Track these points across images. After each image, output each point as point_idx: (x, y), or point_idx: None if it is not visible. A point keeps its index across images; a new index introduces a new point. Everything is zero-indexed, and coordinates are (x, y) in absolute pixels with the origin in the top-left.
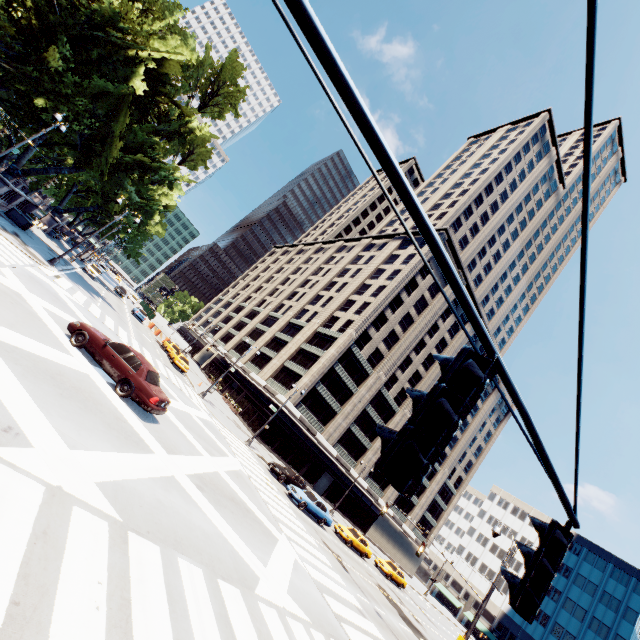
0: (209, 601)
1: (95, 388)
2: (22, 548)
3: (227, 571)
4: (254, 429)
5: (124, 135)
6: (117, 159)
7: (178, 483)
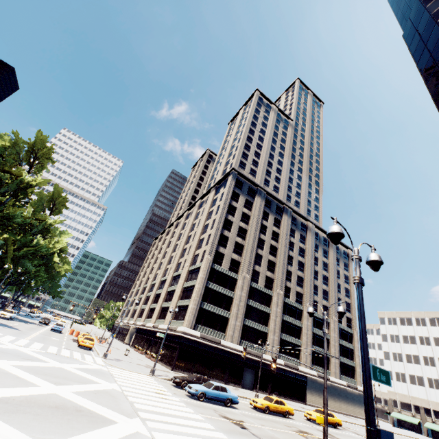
0: None
1: None
2: None
3: None
4: (170, 364)
5: None
6: None
7: None
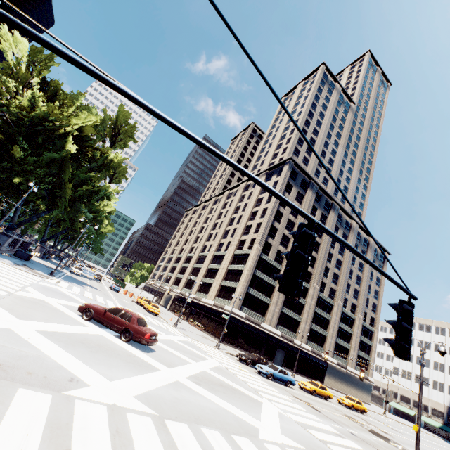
0: (231, 449)
1: (109, 341)
2: (109, 442)
3: (235, 429)
4: (218, 336)
5: (71, 179)
6: (72, 195)
7: (182, 384)
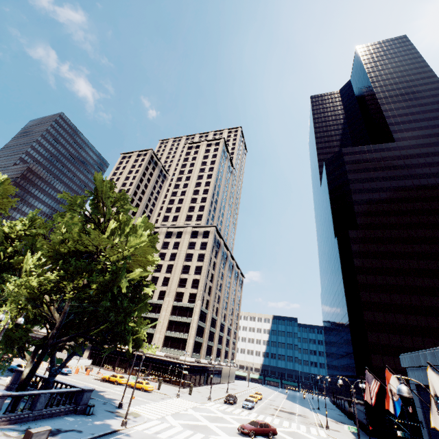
0: None
1: None
2: None
3: None
4: (179, 384)
5: None
6: None
7: None
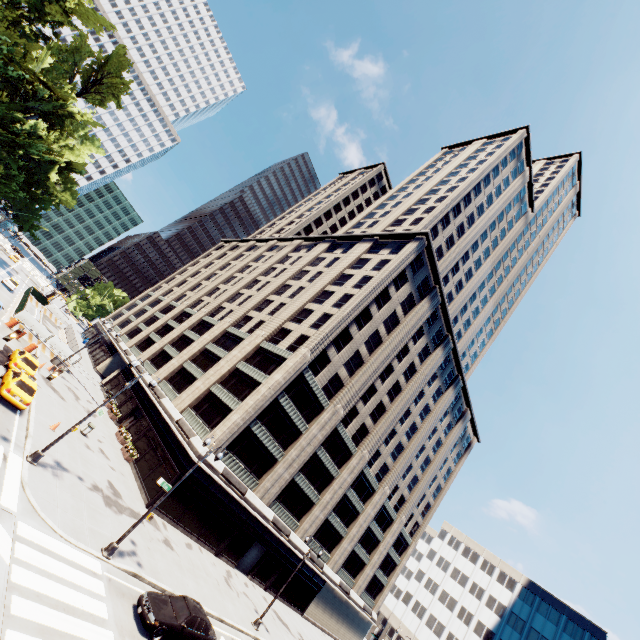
0: None
1: None
2: None
3: None
4: (149, 491)
5: None
6: None
7: None
